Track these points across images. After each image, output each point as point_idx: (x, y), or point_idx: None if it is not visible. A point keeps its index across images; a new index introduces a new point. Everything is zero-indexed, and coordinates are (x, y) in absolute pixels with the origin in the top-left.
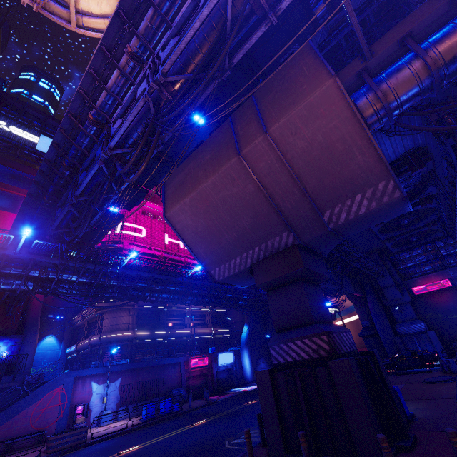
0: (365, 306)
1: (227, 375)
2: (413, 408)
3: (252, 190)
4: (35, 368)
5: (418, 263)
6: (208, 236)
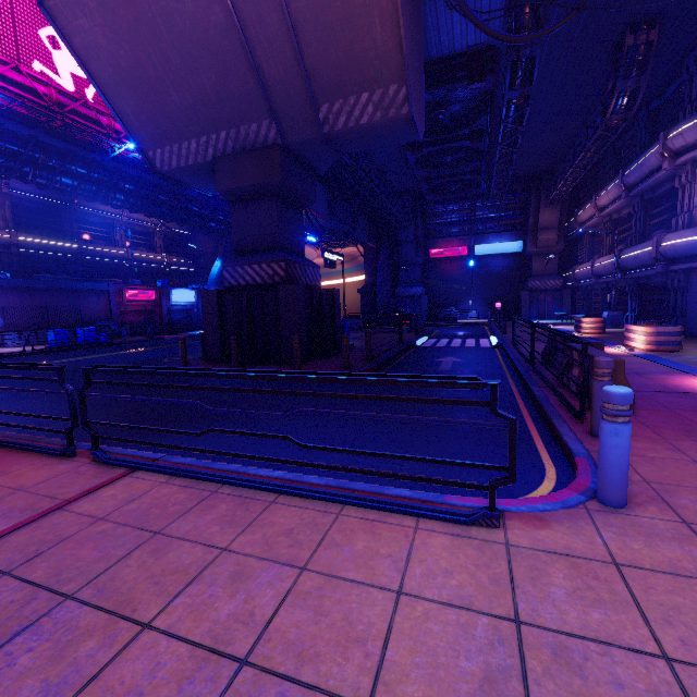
0: (376, 261)
1: (185, 316)
2: (358, 343)
3: (221, 19)
4: None
5: (448, 222)
6: (142, 85)
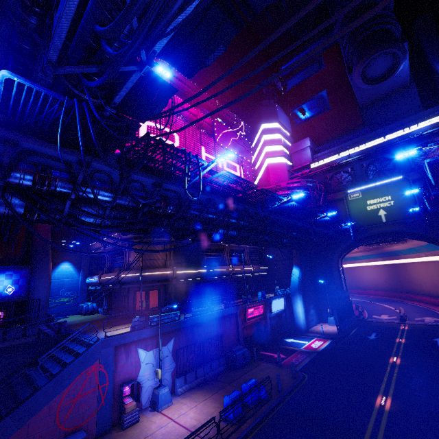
0: None
1: (276, 321)
2: None
3: None
4: (52, 298)
5: None
6: None
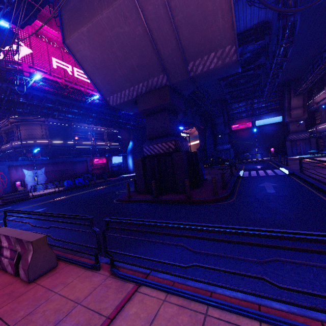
0: (204, 134)
1: (118, 168)
2: (208, 177)
3: (141, 32)
4: None
5: (240, 111)
6: (104, 69)
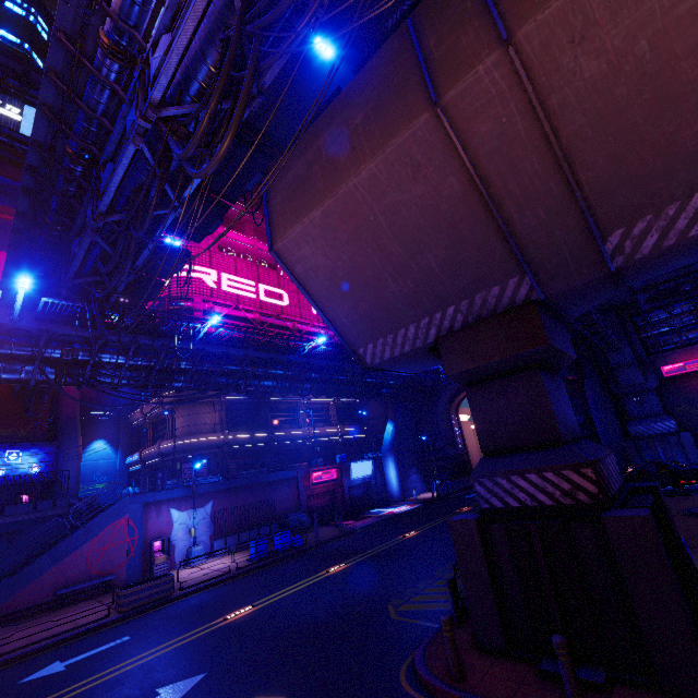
0: (580, 395)
1: (364, 491)
2: (697, 566)
3: (455, 189)
4: (85, 485)
5: (678, 328)
6: (357, 287)
